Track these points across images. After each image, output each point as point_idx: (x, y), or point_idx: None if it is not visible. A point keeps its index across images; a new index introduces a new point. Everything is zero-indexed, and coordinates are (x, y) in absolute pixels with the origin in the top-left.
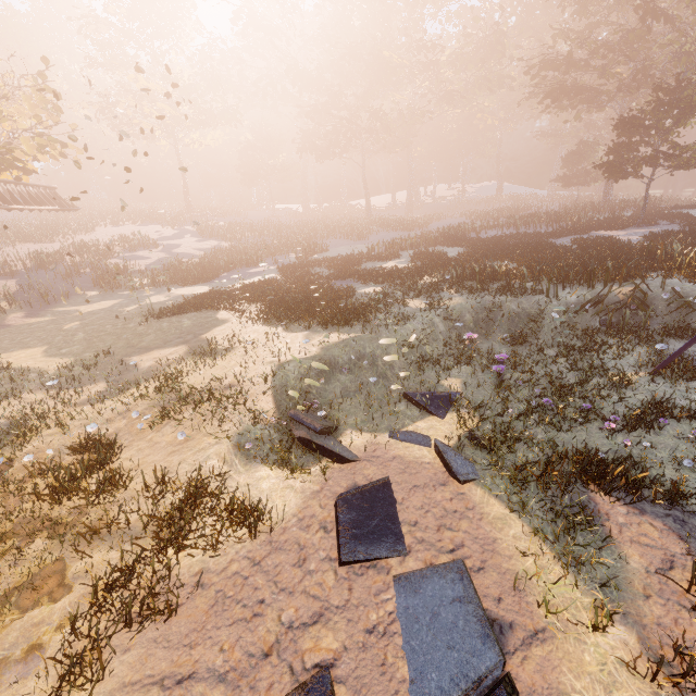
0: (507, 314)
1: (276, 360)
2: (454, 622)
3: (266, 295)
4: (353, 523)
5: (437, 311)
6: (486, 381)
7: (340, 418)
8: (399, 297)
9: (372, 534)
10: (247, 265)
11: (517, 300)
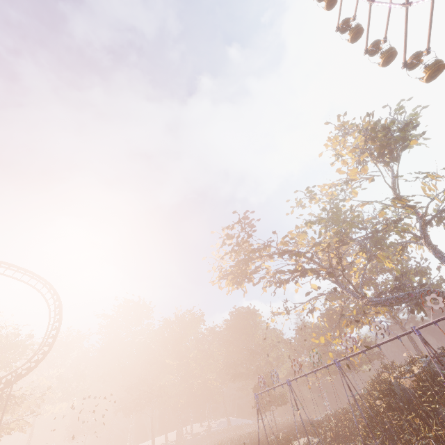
0: None
1: None
2: None
3: None
4: None
5: None
6: None
7: None
8: None
9: None
10: None
11: None
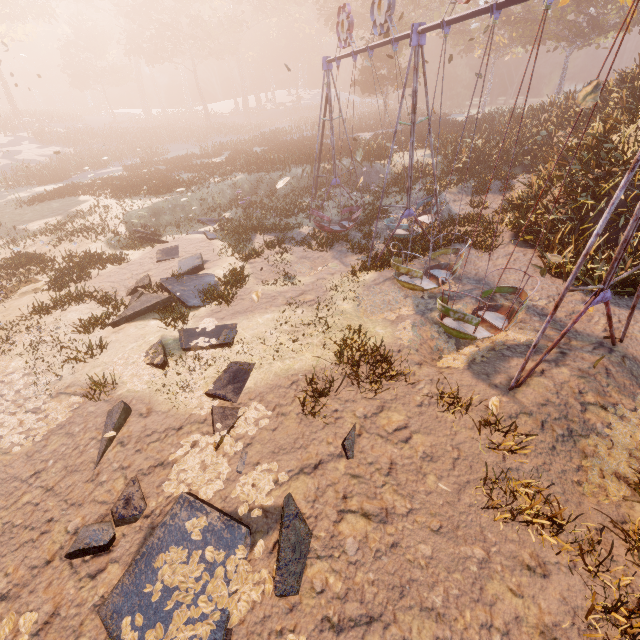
0: (264, 182)
1: (125, 211)
2: (192, 262)
3: (115, 184)
4: (163, 254)
5: (226, 183)
6: (242, 212)
7: (164, 233)
8: (205, 176)
9: (170, 255)
10: (96, 168)
11: (270, 174)
